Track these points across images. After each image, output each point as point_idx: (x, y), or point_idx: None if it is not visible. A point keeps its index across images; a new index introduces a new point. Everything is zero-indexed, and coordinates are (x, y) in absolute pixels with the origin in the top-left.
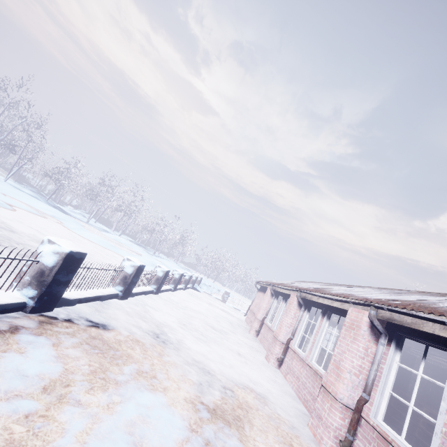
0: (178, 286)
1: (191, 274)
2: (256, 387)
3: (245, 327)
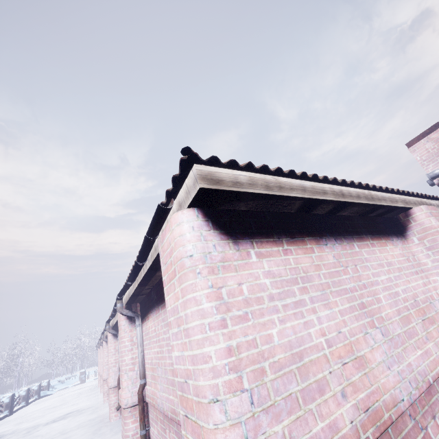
0: (17, 408)
1: (27, 388)
2: (76, 409)
3: (98, 386)
